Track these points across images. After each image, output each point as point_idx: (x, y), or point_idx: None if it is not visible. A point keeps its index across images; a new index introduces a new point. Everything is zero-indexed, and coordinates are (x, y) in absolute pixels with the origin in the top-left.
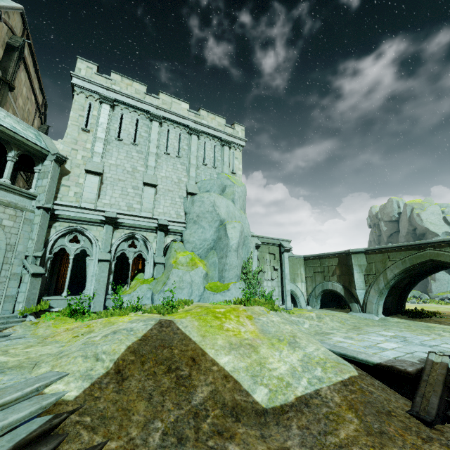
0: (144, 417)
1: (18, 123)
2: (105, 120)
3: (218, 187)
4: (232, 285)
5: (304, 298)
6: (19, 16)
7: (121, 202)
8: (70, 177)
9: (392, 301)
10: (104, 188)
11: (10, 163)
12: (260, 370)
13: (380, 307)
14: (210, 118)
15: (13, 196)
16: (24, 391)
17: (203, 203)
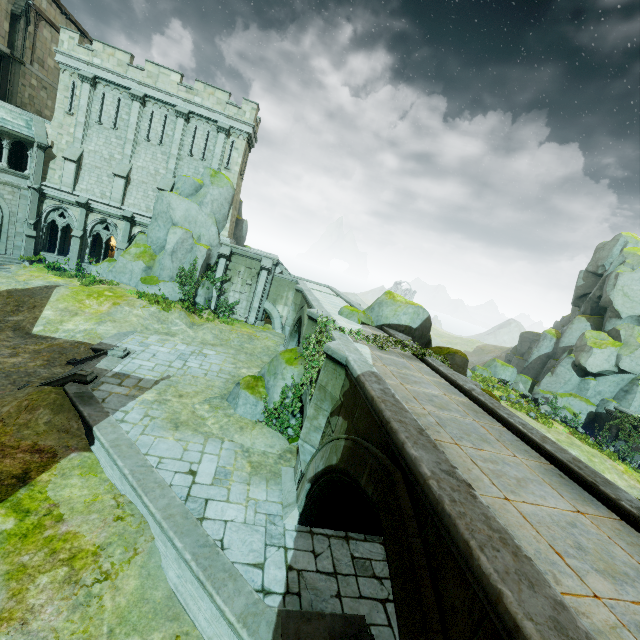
0: None
1: (11, 112)
2: (85, 102)
3: (190, 186)
4: (162, 282)
5: (281, 321)
6: None
7: (96, 189)
8: (56, 161)
9: None
10: (83, 174)
11: (5, 150)
12: (57, 323)
13: (289, 346)
14: (207, 93)
15: (11, 177)
16: None
17: (162, 202)
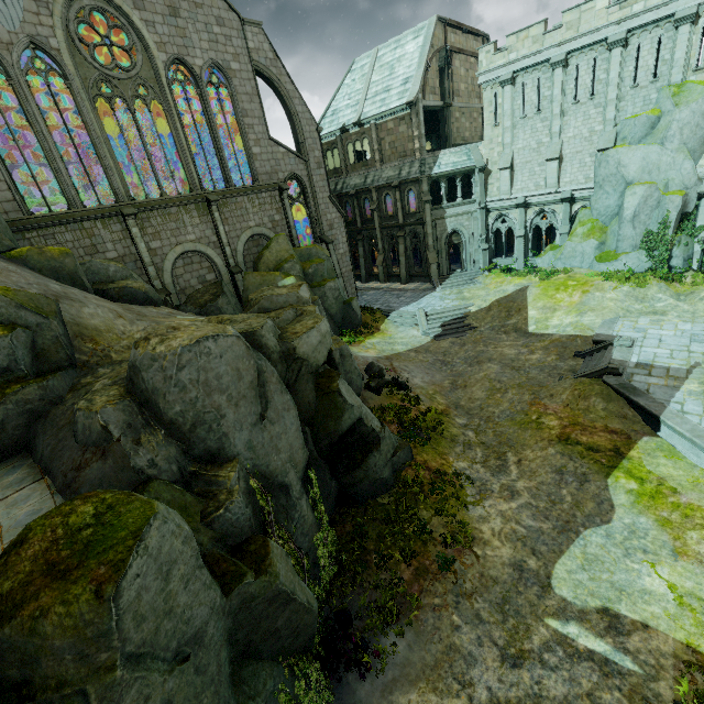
0: (487, 322)
1: (456, 154)
2: (508, 106)
3: (641, 126)
4: (623, 255)
5: None
6: (437, 25)
7: (529, 184)
8: (492, 176)
9: None
10: (515, 175)
11: (458, 187)
12: (543, 321)
13: None
14: None
15: (464, 207)
16: (462, 307)
17: (607, 165)
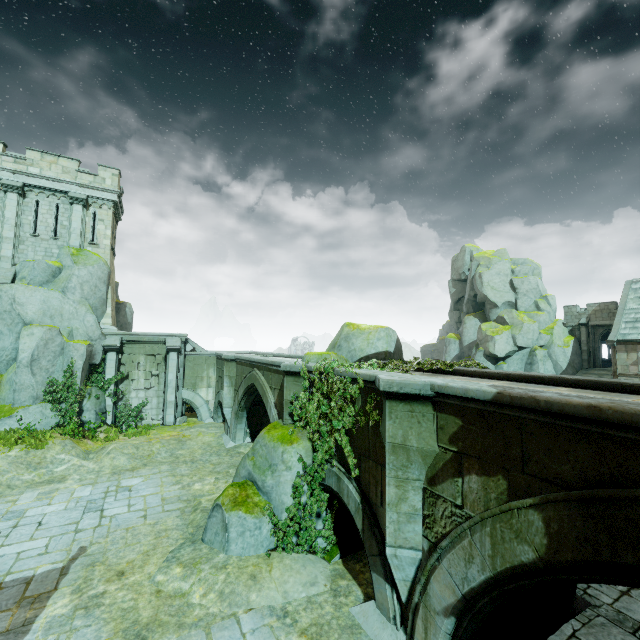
0: None
1: None
2: None
3: (42, 271)
4: (21, 409)
5: (209, 408)
6: None
7: None
8: None
9: None
10: None
11: None
12: None
13: (238, 432)
14: (47, 162)
15: None
16: None
17: (1, 299)
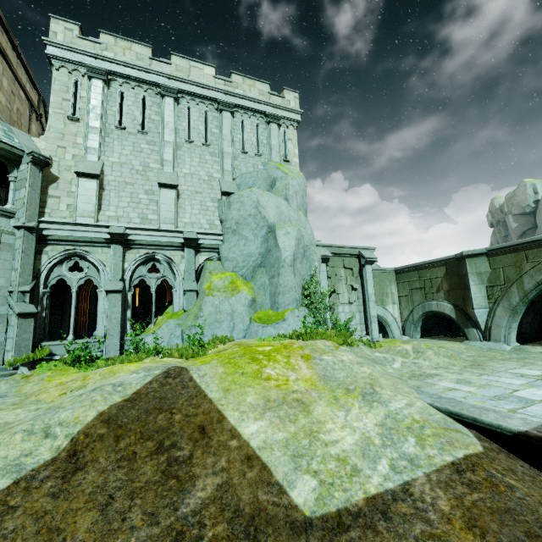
0: None
1: None
2: (98, 102)
3: (264, 181)
4: (289, 313)
5: (398, 325)
6: None
7: (131, 212)
8: (59, 185)
9: (532, 323)
10: (106, 195)
11: None
12: (309, 444)
13: (512, 332)
14: (247, 85)
15: None
16: None
17: (243, 204)
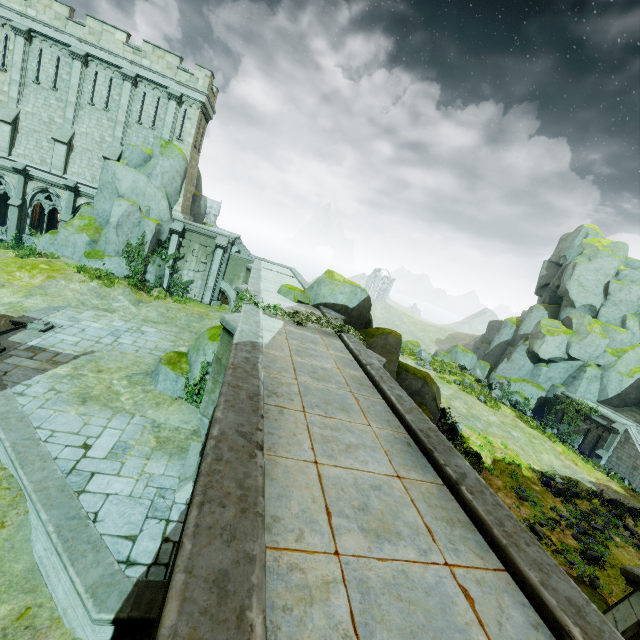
0: None
1: None
2: (19, 58)
3: (138, 156)
4: (107, 257)
5: None
6: None
7: (35, 154)
8: None
9: None
10: (19, 137)
11: None
12: None
13: None
14: (157, 56)
15: None
16: None
17: (107, 172)
